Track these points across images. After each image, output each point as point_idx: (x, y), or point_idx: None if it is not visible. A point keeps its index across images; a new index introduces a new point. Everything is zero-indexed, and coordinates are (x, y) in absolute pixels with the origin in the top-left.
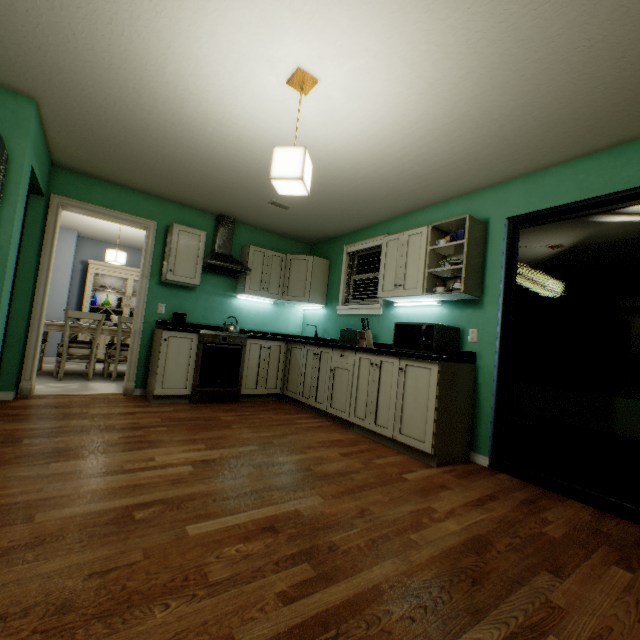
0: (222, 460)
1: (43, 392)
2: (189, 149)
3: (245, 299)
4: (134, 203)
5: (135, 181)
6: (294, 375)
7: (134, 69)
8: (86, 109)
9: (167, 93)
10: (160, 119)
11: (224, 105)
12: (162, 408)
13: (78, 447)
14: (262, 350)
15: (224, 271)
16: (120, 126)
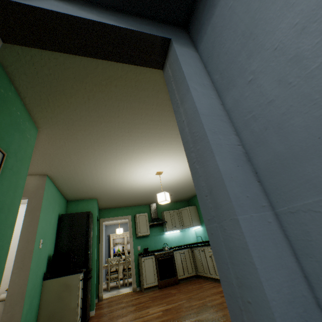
0: (172, 307)
1: (105, 297)
2: (136, 193)
3: (168, 233)
4: (123, 211)
5: (122, 205)
6: (198, 263)
7: (119, 185)
8: (108, 195)
9: (127, 186)
10: (127, 190)
11: (142, 183)
12: (148, 293)
13: (124, 313)
14: (181, 254)
15: (157, 224)
16: (117, 195)
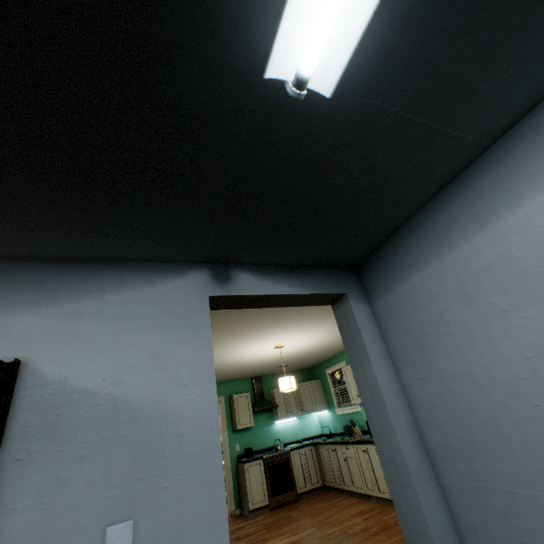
0: (301, 539)
1: None
2: (238, 367)
3: (280, 422)
4: None
5: None
6: (326, 468)
7: (220, 362)
8: None
9: (231, 361)
10: (227, 366)
11: (252, 357)
12: (256, 518)
13: None
14: (301, 456)
15: (264, 409)
16: None
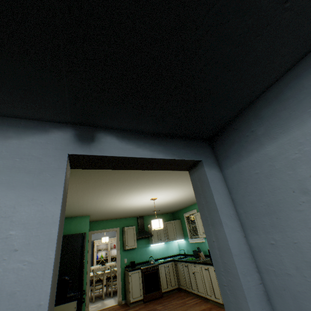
0: None
1: (91, 310)
2: (127, 210)
3: (153, 245)
4: (111, 223)
5: (111, 218)
6: (181, 276)
7: (114, 207)
8: (101, 213)
9: (122, 207)
10: (120, 209)
11: (136, 204)
12: (134, 308)
13: None
14: (165, 268)
15: (144, 237)
16: (109, 212)
